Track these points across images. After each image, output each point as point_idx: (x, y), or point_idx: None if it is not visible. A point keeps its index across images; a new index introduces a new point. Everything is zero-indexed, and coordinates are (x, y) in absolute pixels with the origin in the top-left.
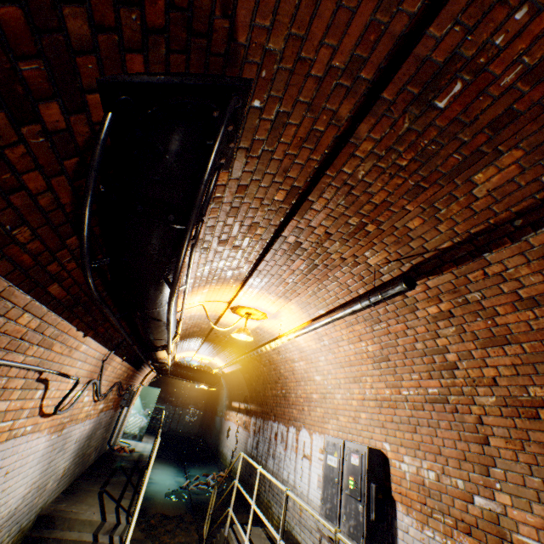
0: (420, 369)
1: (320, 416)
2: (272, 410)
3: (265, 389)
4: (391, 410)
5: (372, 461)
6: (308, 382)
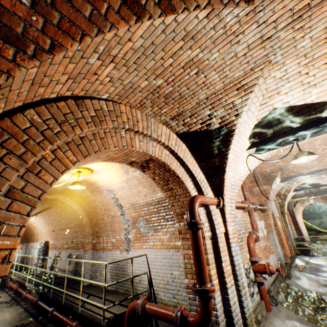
0: (51, 224)
1: (41, 237)
2: (31, 239)
3: (28, 232)
4: (50, 232)
5: (46, 243)
6: (38, 229)
